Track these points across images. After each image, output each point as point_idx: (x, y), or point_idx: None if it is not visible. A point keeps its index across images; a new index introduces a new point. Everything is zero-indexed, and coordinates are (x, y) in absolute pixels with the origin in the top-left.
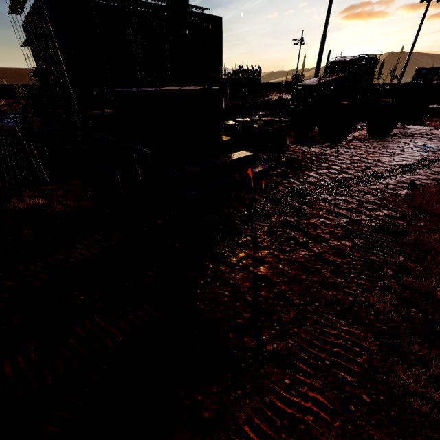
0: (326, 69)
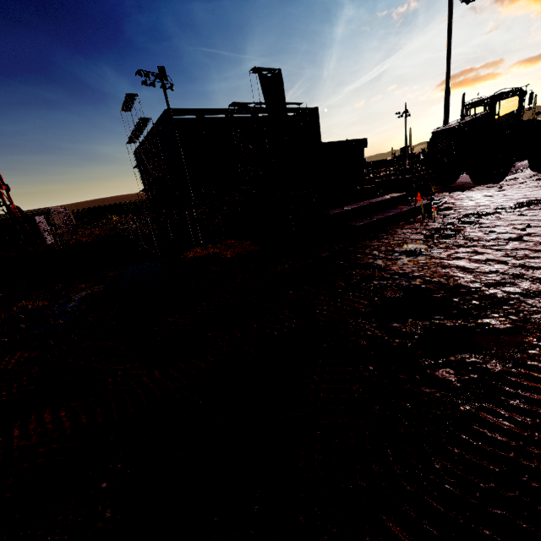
0: (463, 111)
